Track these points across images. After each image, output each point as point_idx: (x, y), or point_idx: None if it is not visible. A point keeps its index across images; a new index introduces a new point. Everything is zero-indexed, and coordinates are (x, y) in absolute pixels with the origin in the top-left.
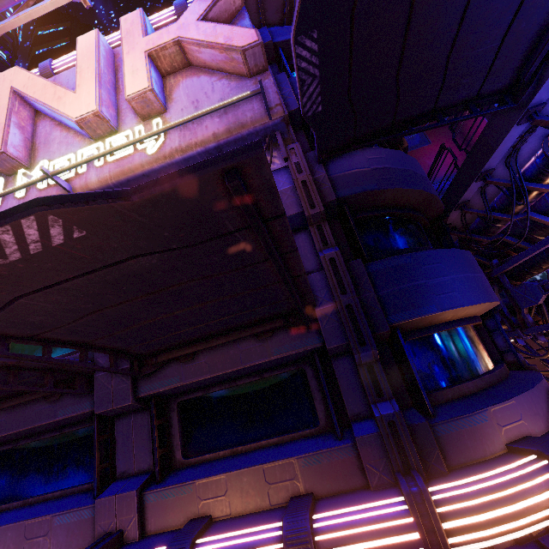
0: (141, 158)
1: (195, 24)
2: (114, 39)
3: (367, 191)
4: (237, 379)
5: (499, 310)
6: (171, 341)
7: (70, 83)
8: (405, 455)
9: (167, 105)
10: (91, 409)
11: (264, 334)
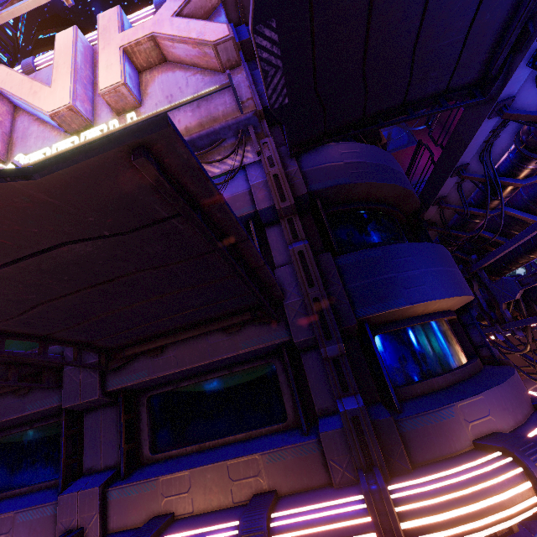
0: None
1: (169, 20)
2: (95, 36)
3: (339, 185)
4: (207, 373)
5: (479, 305)
6: (137, 335)
7: (50, 79)
8: (368, 451)
9: (142, 99)
10: (59, 403)
11: (233, 328)
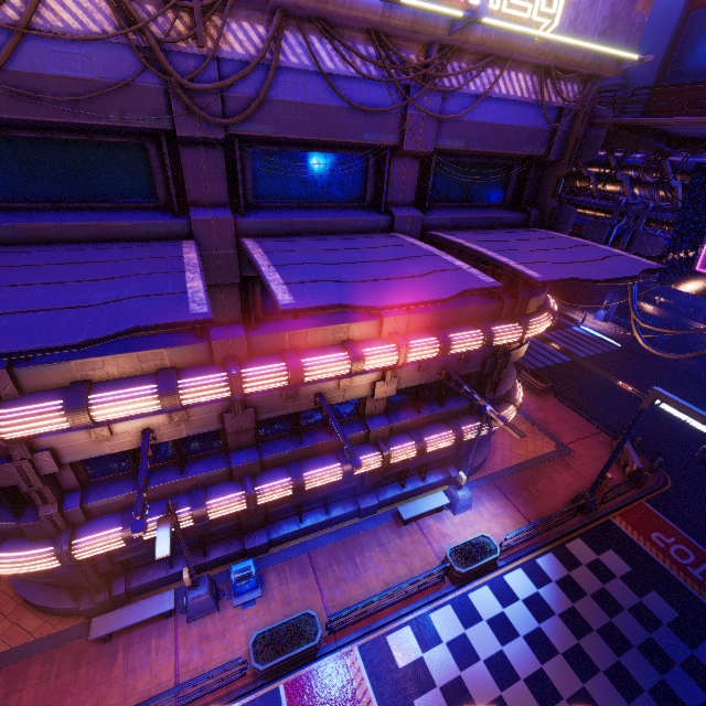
0: (529, 37)
1: None
2: None
3: (587, 158)
4: None
5: None
6: None
7: None
8: (519, 310)
9: None
10: None
11: None
